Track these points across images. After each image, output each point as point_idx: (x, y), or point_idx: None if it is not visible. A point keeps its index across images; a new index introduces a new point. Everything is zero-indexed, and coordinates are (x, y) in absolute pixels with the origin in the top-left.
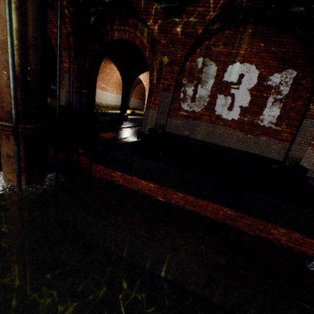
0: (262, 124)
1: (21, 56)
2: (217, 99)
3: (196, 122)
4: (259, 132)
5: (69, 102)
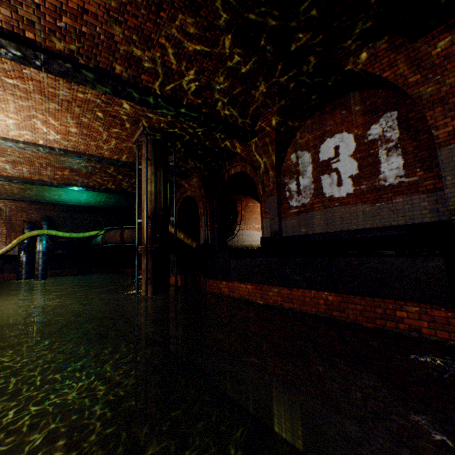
0: (387, 183)
1: (153, 204)
2: (322, 181)
3: (310, 214)
4: (389, 194)
5: (206, 239)
